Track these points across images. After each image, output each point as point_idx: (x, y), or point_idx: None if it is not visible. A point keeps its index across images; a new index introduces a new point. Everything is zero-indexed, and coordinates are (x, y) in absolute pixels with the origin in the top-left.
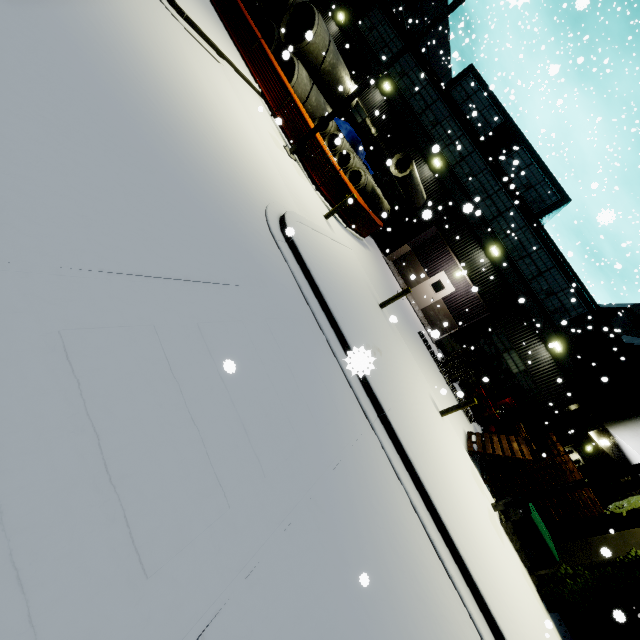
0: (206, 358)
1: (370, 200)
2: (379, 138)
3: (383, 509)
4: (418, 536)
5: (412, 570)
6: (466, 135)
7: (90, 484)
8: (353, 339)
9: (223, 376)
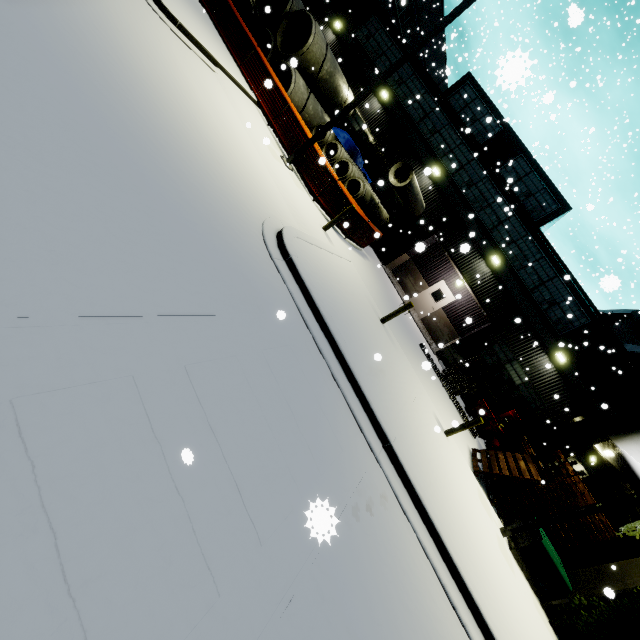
0: (194, 407)
1: (369, 209)
2: (377, 146)
3: (392, 558)
4: (429, 583)
5: (424, 627)
6: (465, 143)
7: (41, 603)
8: (355, 363)
9: (214, 426)
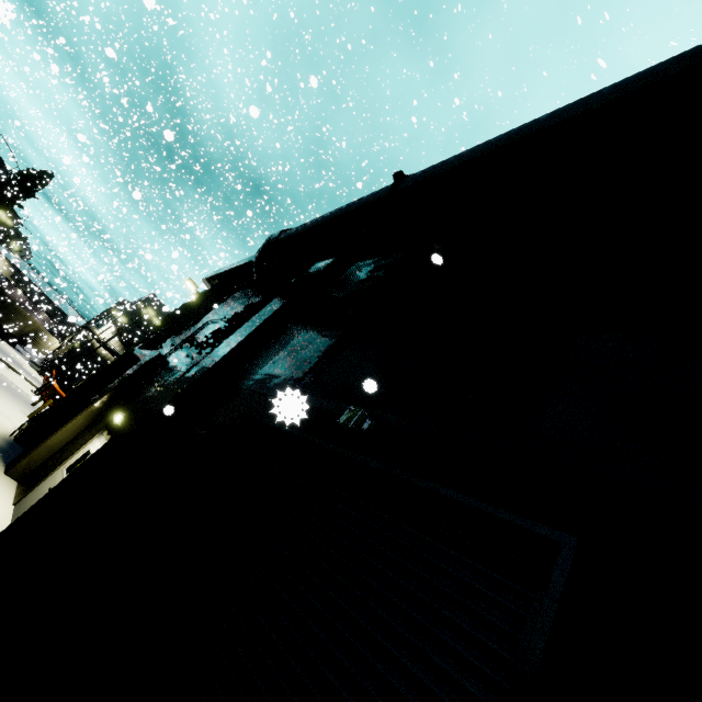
0: None
1: None
2: None
3: None
4: None
5: None
6: None
7: None
8: None
9: None
